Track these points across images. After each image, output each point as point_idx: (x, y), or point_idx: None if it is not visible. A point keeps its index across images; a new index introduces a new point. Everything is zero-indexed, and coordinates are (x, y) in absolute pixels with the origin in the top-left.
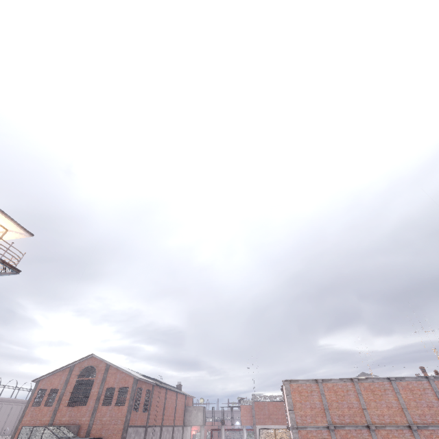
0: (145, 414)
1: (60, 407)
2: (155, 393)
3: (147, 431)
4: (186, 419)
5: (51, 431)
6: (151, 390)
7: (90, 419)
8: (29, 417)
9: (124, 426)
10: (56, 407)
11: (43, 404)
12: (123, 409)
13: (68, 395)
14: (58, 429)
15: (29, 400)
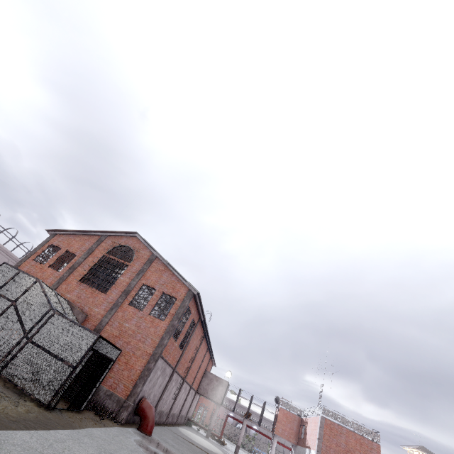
0: (179, 352)
1: (68, 278)
2: (196, 331)
3: (172, 377)
4: (201, 385)
5: (44, 292)
6: (195, 324)
7: (105, 314)
8: (24, 270)
9: (154, 352)
10: (64, 276)
11: (49, 264)
12: (160, 325)
13: (86, 268)
14: (56, 297)
15: (34, 251)
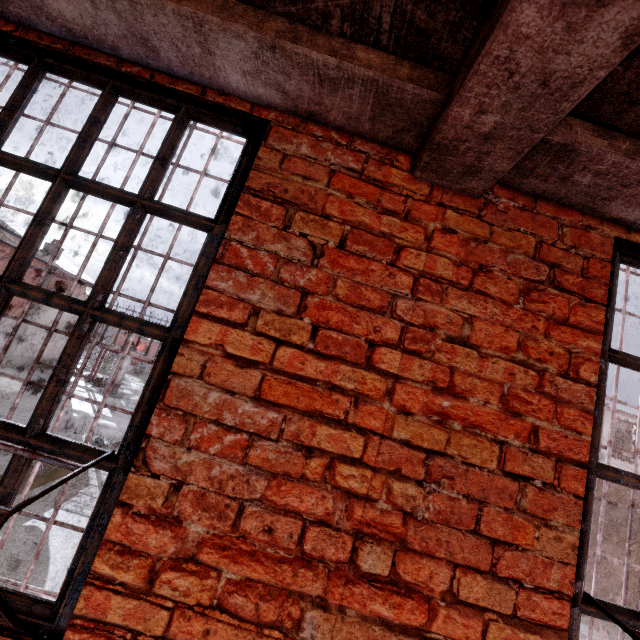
0: None
1: None
2: None
3: None
4: (40, 311)
5: None
6: None
7: None
8: None
9: None
10: None
11: None
12: None
13: None
14: None
15: None
